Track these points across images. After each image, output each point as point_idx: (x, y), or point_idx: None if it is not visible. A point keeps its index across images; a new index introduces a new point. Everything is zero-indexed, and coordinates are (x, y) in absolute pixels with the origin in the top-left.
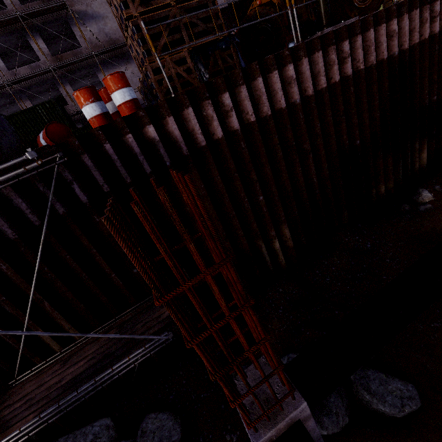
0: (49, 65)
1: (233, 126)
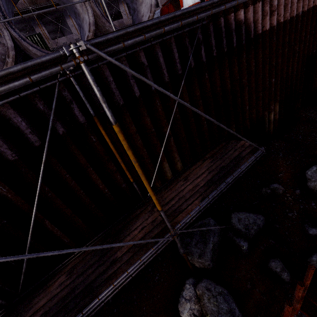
0: (28, 5)
1: (273, 23)
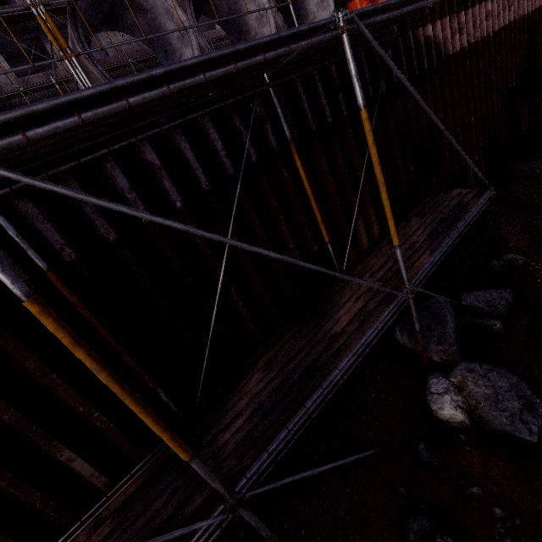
0: None
1: (463, 44)
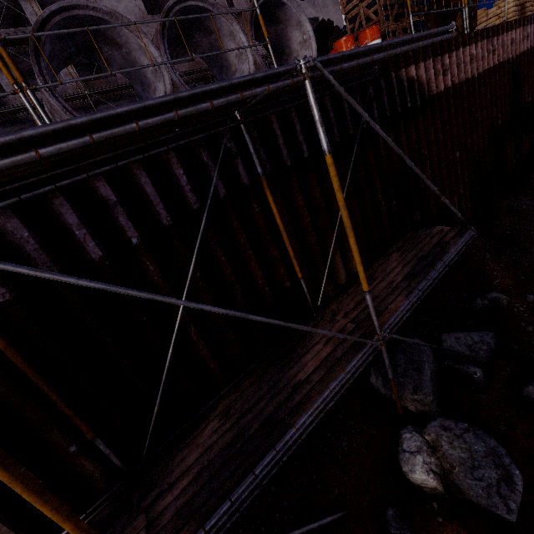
0: (84, 89)
1: (447, 84)
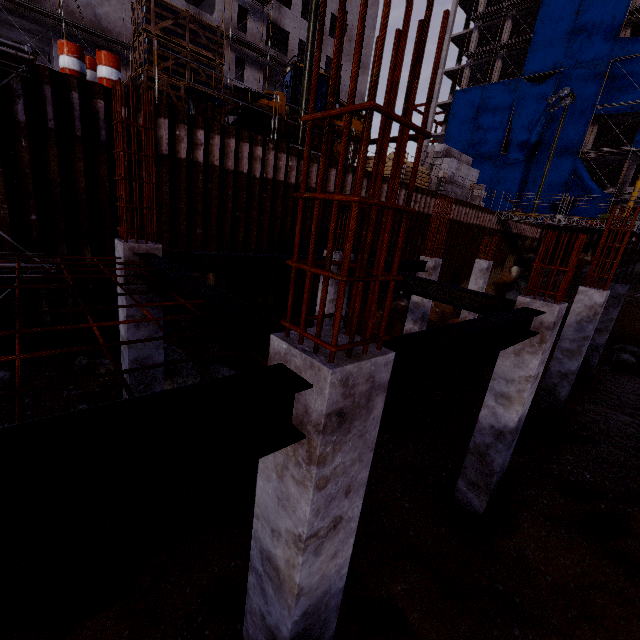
0: None
1: (198, 158)
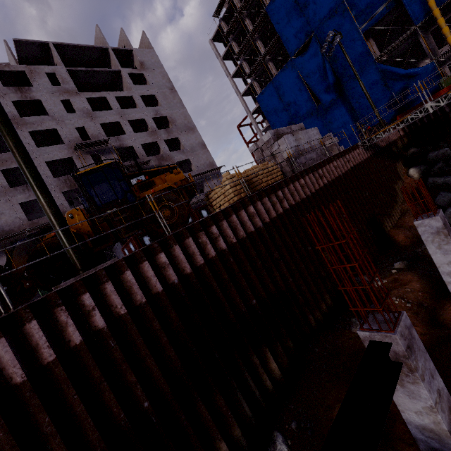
0: None
1: None
